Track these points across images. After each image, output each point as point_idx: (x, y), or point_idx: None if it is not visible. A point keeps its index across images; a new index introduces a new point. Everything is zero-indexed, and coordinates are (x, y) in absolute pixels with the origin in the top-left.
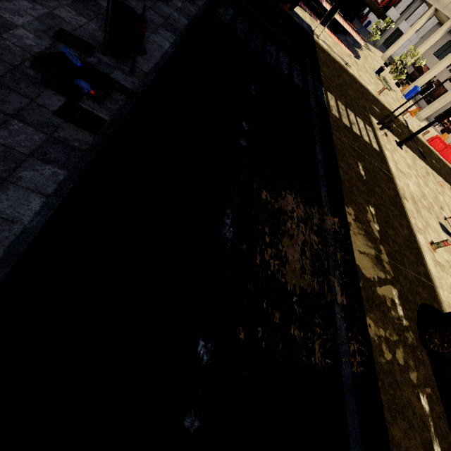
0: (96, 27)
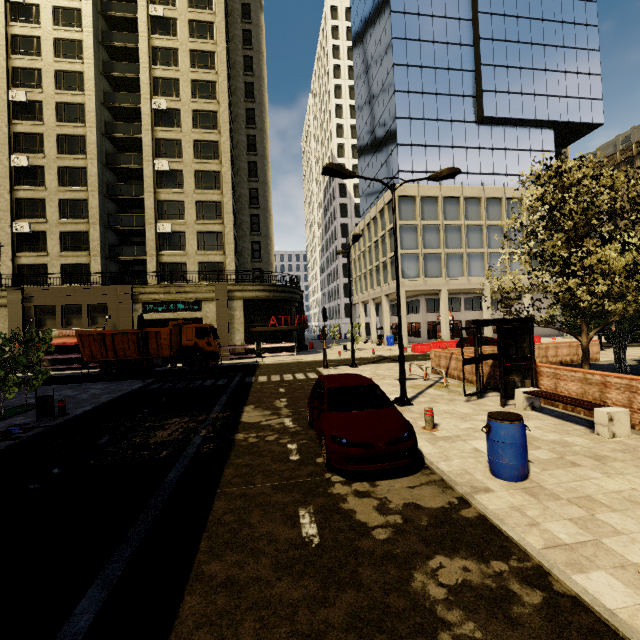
0: (37, 418)
